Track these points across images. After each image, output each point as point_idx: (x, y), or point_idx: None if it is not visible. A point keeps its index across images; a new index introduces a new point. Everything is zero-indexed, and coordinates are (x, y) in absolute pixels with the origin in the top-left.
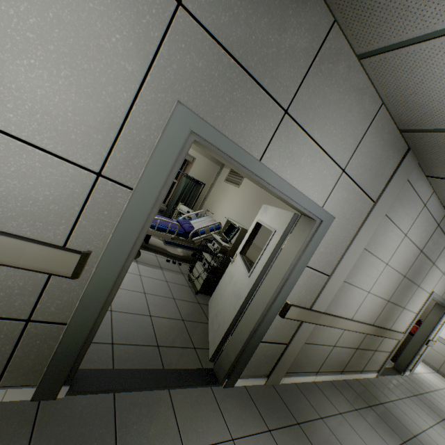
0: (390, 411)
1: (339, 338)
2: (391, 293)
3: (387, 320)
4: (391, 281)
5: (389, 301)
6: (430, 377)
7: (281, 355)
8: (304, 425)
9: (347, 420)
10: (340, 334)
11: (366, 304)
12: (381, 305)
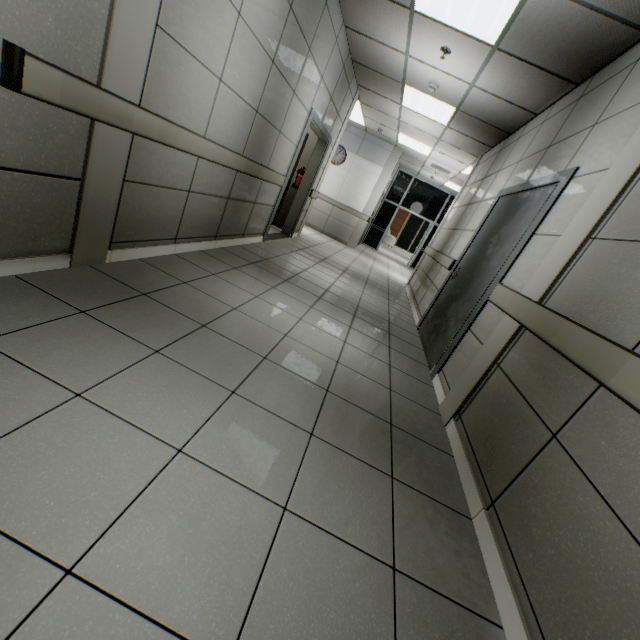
0: (275, 263)
1: (195, 178)
2: (258, 95)
3: (262, 151)
4: (254, 66)
5: (259, 113)
6: (316, 237)
7: (79, 206)
8: (155, 295)
9: (223, 278)
10: (193, 169)
11: (224, 111)
12: (248, 119)
